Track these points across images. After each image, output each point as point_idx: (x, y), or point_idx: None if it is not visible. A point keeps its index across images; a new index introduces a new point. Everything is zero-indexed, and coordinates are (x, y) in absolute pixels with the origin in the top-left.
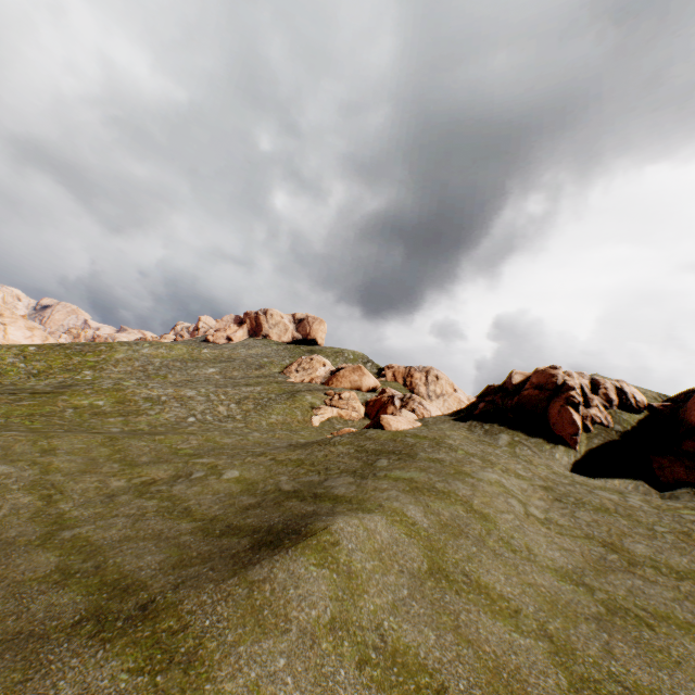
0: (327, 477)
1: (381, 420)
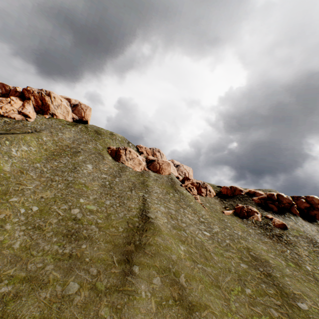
0: None
1: (286, 225)
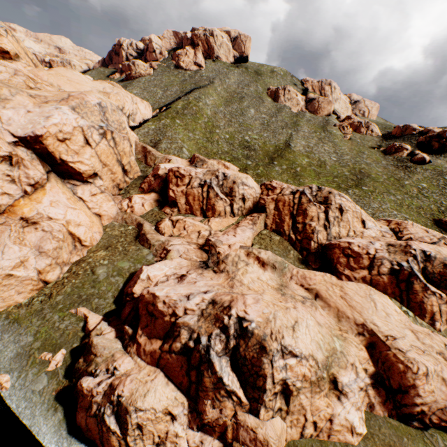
0: (444, 183)
1: (425, 159)
